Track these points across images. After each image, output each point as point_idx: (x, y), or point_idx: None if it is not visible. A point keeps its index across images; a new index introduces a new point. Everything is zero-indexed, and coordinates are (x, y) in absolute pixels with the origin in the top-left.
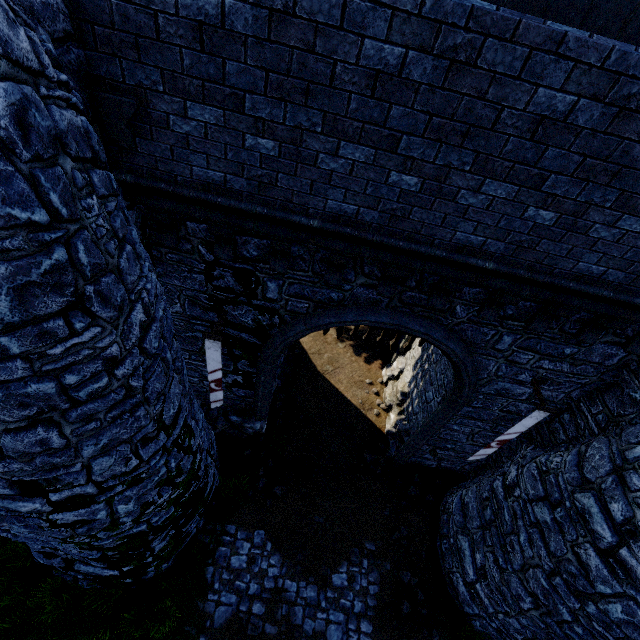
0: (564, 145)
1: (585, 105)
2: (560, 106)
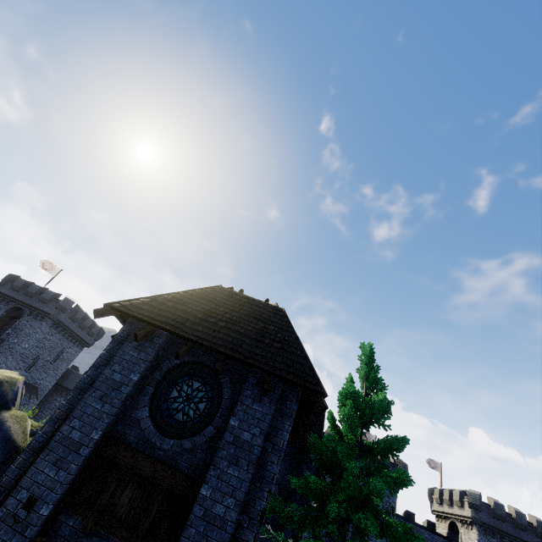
0: (429, 541)
1: (429, 537)
2: (427, 536)
